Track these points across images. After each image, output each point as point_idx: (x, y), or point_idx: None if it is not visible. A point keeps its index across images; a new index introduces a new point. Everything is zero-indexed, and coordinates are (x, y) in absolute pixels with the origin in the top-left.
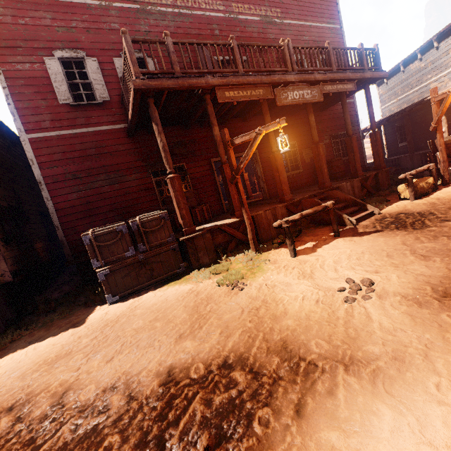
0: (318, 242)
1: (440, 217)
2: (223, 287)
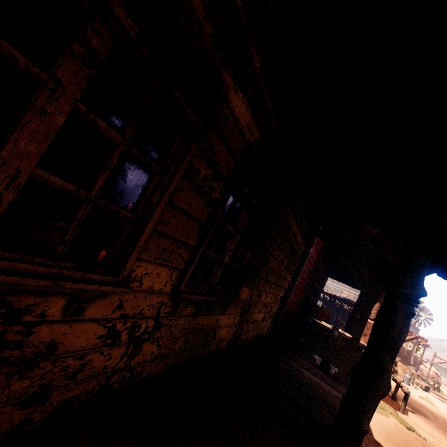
0: (390, 400)
1: (419, 410)
2: (411, 431)
